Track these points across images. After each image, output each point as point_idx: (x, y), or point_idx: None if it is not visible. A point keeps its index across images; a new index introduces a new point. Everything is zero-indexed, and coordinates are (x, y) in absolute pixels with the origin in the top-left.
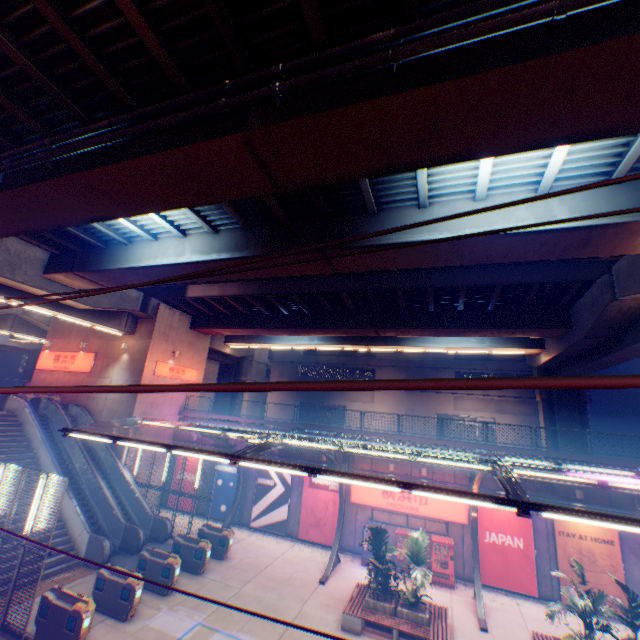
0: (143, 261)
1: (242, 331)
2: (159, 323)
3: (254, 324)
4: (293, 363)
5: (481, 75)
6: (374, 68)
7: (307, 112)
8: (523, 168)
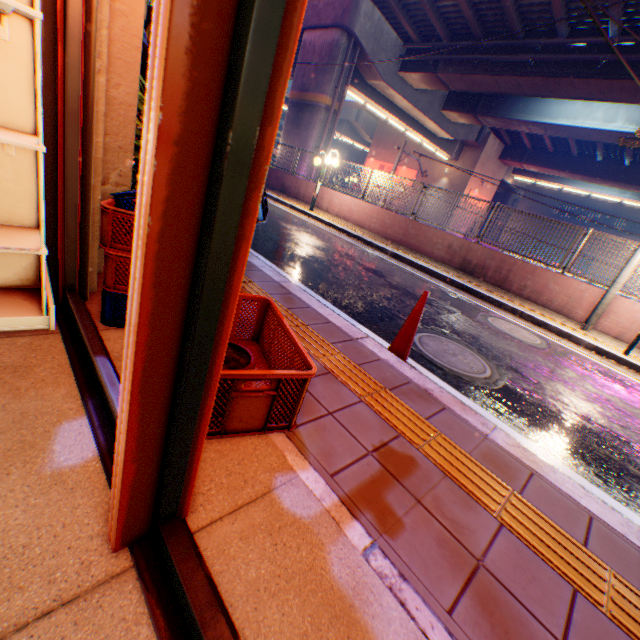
0: (558, 119)
1: (554, 173)
2: (482, 154)
3: (576, 170)
4: (548, 199)
5: None
6: None
7: None
8: None
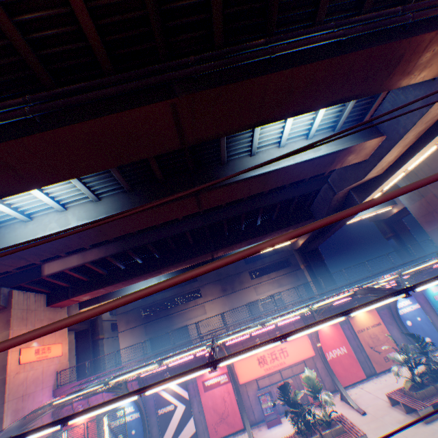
0: (19, 241)
1: (103, 290)
2: (15, 310)
3: (114, 280)
4: (136, 309)
5: (317, 63)
6: (260, 58)
7: (221, 84)
8: (300, 126)
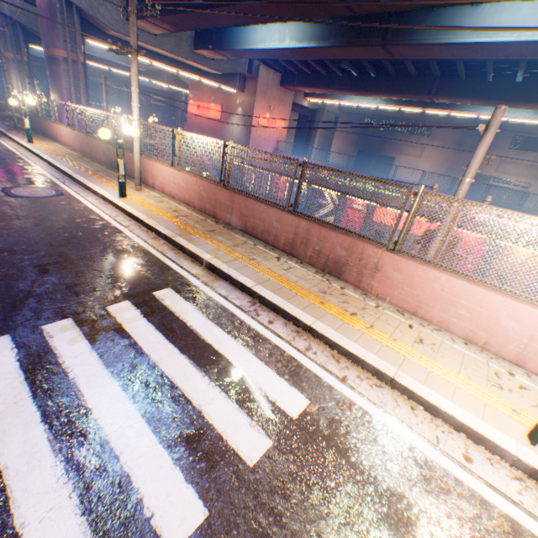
0: (257, 45)
1: (318, 91)
2: (259, 84)
3: (328, 86)
4: (358, 116)
5: None
6: None
7: None
8: None
